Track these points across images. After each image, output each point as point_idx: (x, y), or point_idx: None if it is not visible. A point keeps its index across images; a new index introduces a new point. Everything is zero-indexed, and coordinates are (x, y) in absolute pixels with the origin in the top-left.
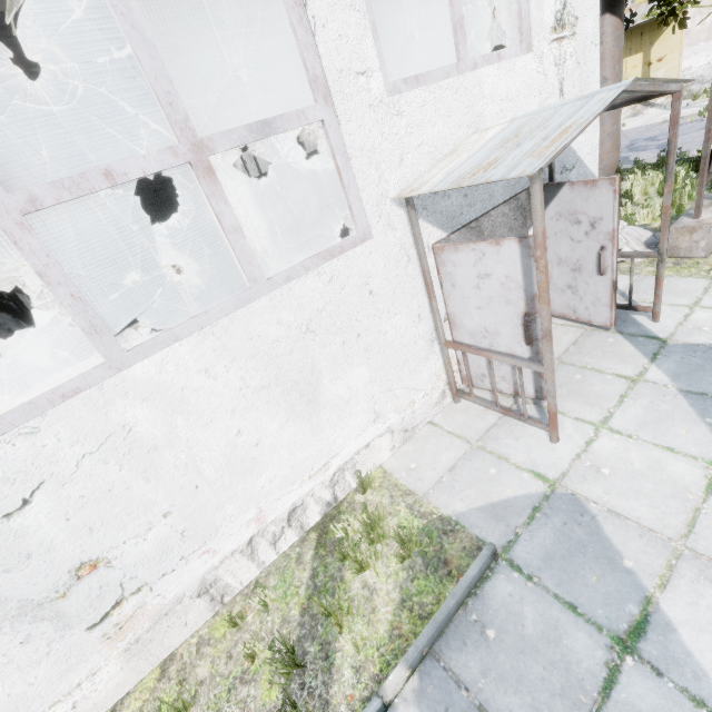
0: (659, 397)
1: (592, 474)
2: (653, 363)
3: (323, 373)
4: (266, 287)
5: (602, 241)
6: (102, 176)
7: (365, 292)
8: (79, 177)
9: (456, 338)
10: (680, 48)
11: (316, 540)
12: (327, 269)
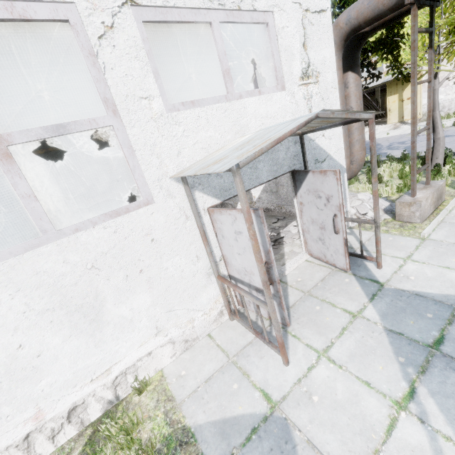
0: (369, 333)
1: (305, 400)
2: (371, 302)
3: (107, 298)
4: (55, 236)
5: (334, 211)
6: None
7: (147, 239)
8: None
9: (230, 273)
10: (420, 93)
11: (89, 436)
12: (112, 224)
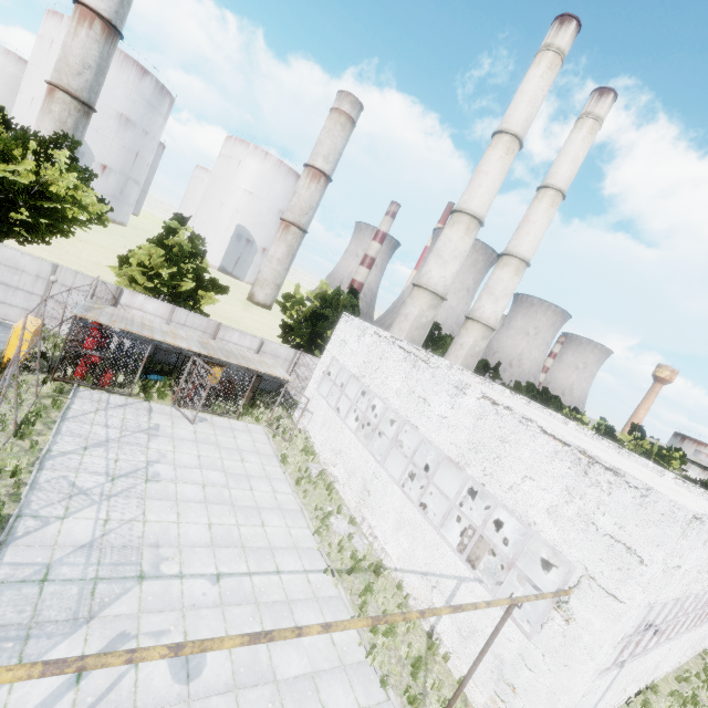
0: None
1: None
2: None
3: None
4: None
5: None
6: None
7: None
8: None
9: None
10: None
11: (701, 657)
12: None
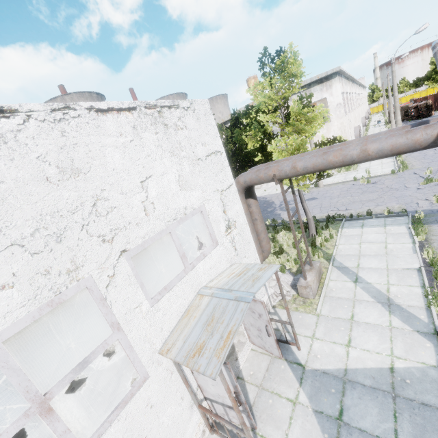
0: (305, 417)
1: None
2: (301, 386)
3: None
4: None
5: (265, 323)
6: None
7: (148, 409)
8: None
9: (205, 395)
10: None
11: None
12: (123, 413)
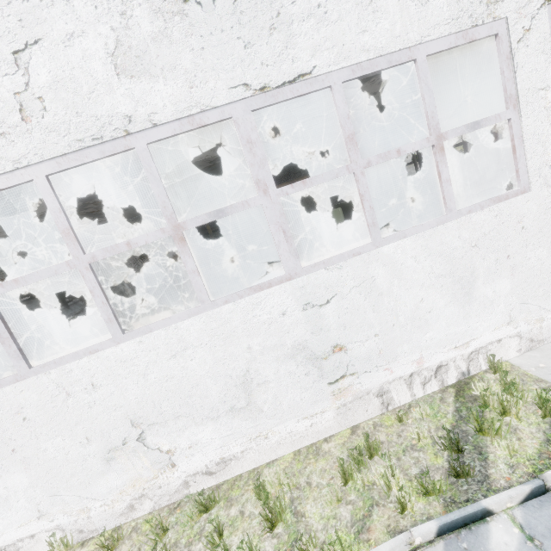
0: None
1: None
2: None
3: (478, 276)
4: (455, 215)
5: None
6: (396, 152)
7: (518, 227)
8: (387, 153)
9: None
10: None
11: (454, 392)
12: (495, 208)
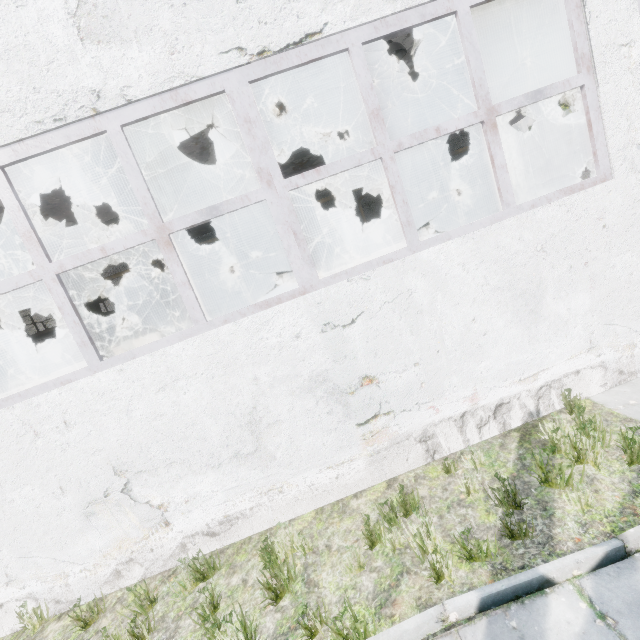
0: None
1: None
2: None
3: (547, 289)
4: (515, 211)
5: None
6: (434, 131)
7: (598, 225)
8: (423, 132)
9: None
10: None
11: (518, 437)
12: (567, 202)
